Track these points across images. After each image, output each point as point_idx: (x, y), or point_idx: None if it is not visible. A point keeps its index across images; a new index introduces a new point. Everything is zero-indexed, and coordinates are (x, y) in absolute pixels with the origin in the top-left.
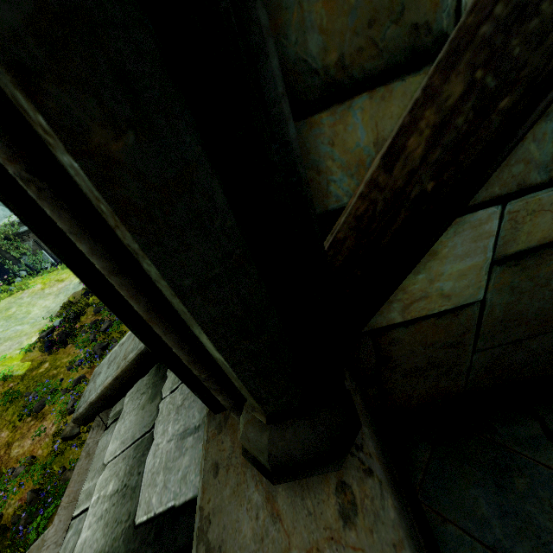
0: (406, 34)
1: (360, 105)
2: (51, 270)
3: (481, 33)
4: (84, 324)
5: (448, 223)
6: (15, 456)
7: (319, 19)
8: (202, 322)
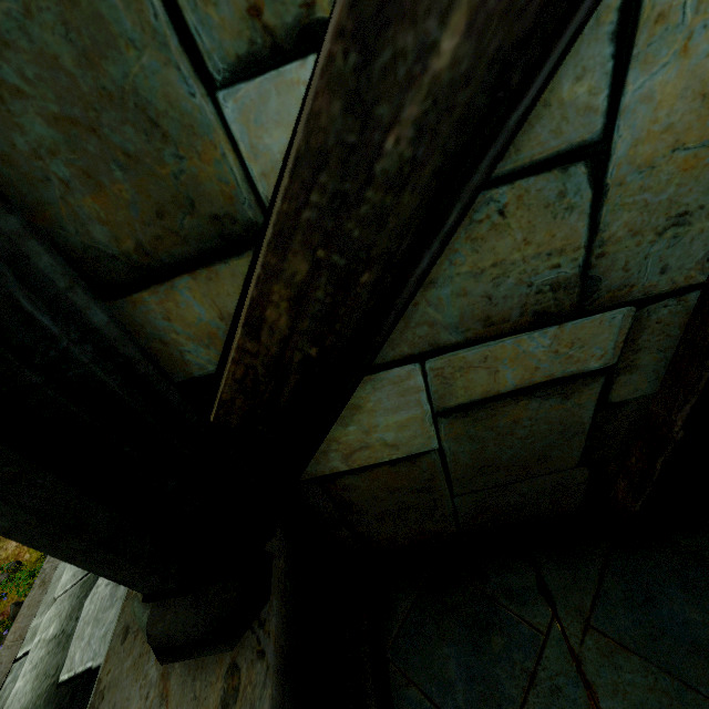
0: (209, 224)
1: (185, 285)
2: None
3: (305, 218)
4: None
5: (354, 384)
6: None
7: (95, 212)
8: None
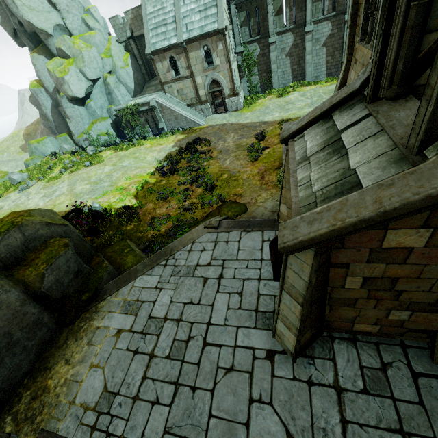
0: None
1: (433, 34)
2: (153, 138)
3: None
4: (181, 167)
5: None
6: (159, 213)
7: (433, 23)
8: (404, 59)
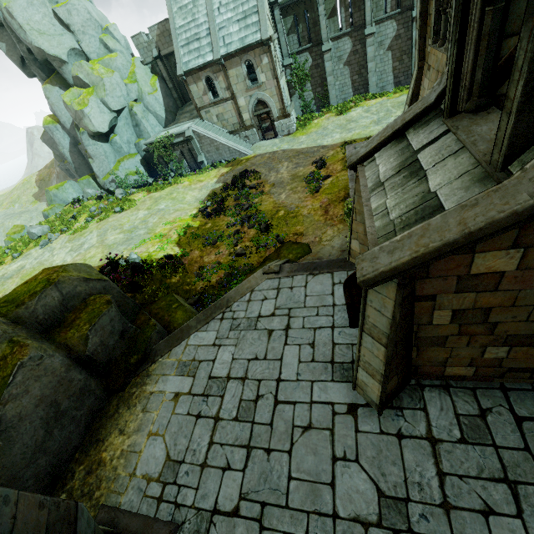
0: None
1: (513, 38)
2: (191, 174)
3: None
4: (228, 206)
5: None
6: (207, 261)
7: (511, 27)
8: (483, 68)
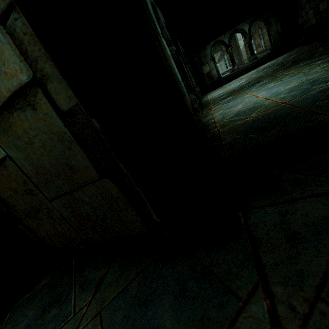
0: None
1: None
2: None
3: None
4: None
5: None
6: None
7: None
8: None
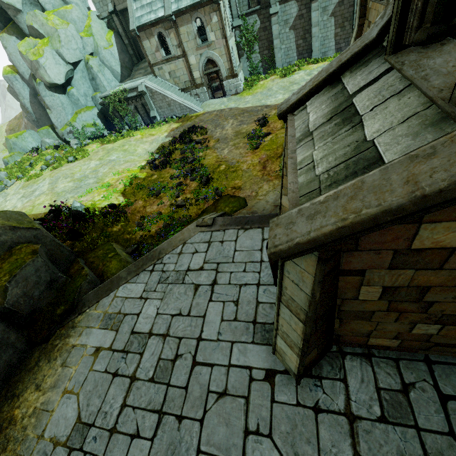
0: None
1: None
2: (144, 128)
3: None
4: (175, 159)
5: None
6: (149, 211)
7: None
8: None
